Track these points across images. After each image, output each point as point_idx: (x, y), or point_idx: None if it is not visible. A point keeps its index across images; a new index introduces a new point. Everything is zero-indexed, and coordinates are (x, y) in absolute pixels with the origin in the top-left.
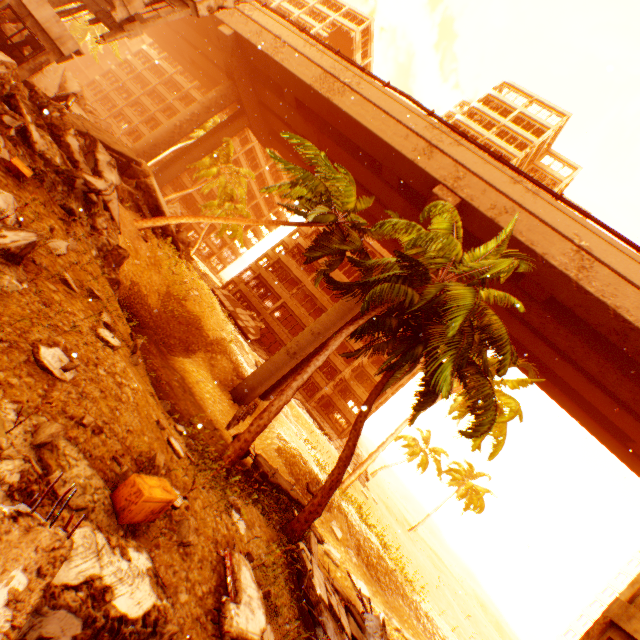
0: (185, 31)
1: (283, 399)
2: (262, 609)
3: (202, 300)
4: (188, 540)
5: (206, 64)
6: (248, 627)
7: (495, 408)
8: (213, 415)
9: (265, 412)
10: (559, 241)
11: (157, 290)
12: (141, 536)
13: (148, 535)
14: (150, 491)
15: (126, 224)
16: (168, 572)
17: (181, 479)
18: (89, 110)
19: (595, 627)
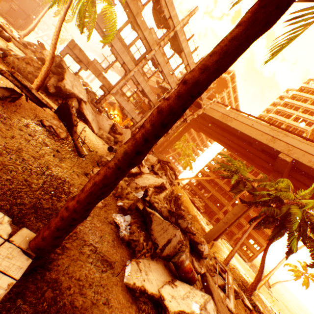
0: None
1: (236, 247)
2: (249, 304)
3: (186, 200)
4: None
5: None
6: (248, 305)
7: None
8: None
9: (232, 251)
10: None
11: None
12: None
13: None
14: None
15: None
16: None
17: None
18: None
19: None
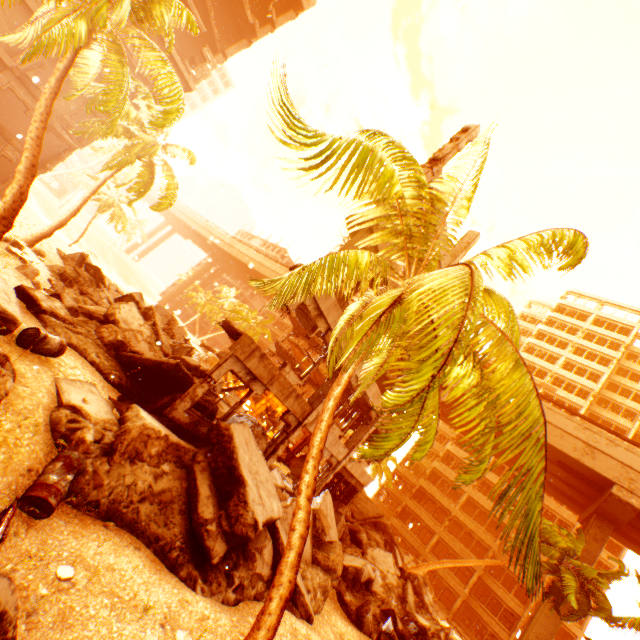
0: None
1: None
2: None
3: None
4: None
5: None
6: None
7: None
8: None
9: None
10: None
11: None
12: None
13: None
14: None
15: None
16: None
17: None
18: None
19: None
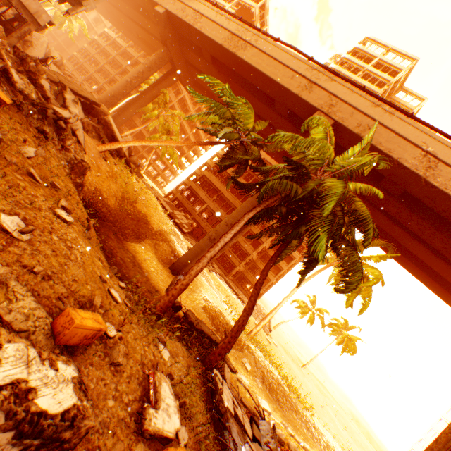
0: (132, 14)
1: (200, 265)
2: (177, 414)
3: (148, 203)
4: (117, 361)
5: (148, 37)
6: (164, 427)
7: (361, 271)
8: (156, 282)
9: (187, 275)
10: (410, 148)
11: (114, 195)
12: (78, 356)
13: (84, 355)
14: (81, 320)
15: (90, 148)
16: (99, 383)
17: (117, 318)
18: (68, 74)
19: (442, 436)
